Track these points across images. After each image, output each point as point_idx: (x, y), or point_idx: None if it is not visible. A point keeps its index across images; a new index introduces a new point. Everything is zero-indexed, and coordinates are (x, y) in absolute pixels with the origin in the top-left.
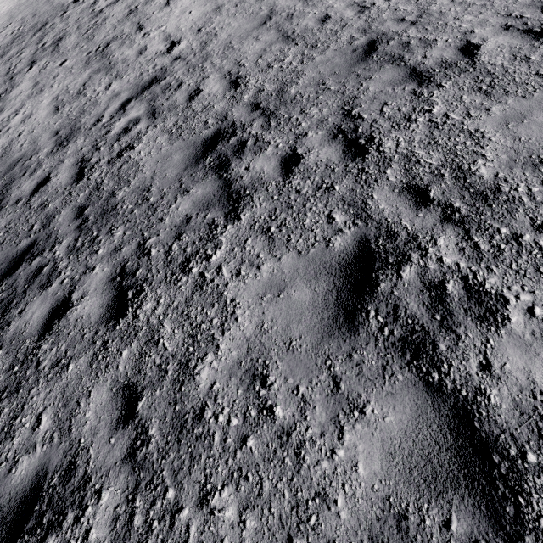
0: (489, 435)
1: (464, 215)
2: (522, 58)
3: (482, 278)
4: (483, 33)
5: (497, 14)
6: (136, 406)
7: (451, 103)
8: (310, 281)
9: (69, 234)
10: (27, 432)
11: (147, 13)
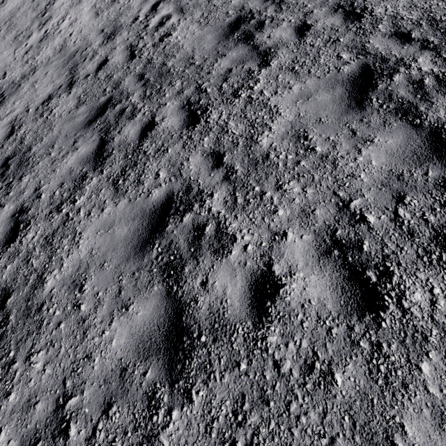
0: None
1: (436, 44)
2: None
3: None
4: None
5: None
6: (222, 160)
7: None
8: (328, 90)
9: (138, 90)
10: (152, 180)
11: None
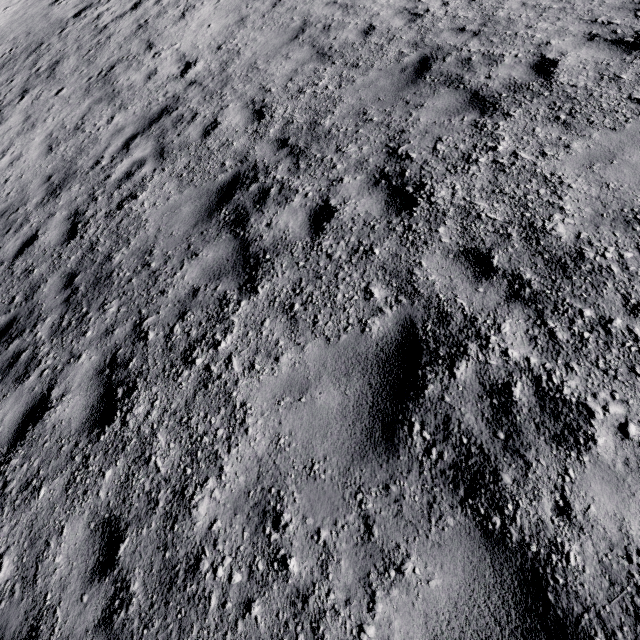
0: (567, 614)
1: (536, 290)
2: (610, 78)
3: (559, 380)
4: (561, 45)
5: (579, 20)
6: (116, 550)
7: (521, 138)
8: (339, 379)
9: (55, 310)
10: None
11: (158, 29)
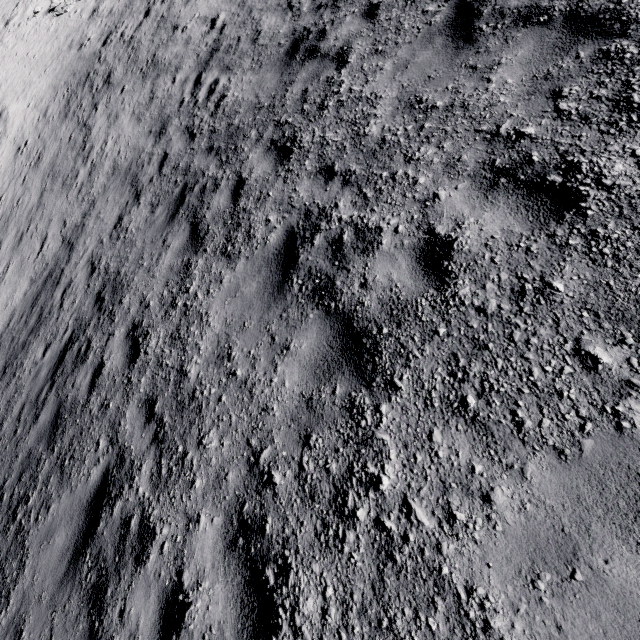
0: (593, 12)
1: None
2: None
3: None
4: None
5: None
6: (333, 170)
7: None
8: (426, 47)
9: (212, 162)
10: (263, 229)
11: (175, 15)
